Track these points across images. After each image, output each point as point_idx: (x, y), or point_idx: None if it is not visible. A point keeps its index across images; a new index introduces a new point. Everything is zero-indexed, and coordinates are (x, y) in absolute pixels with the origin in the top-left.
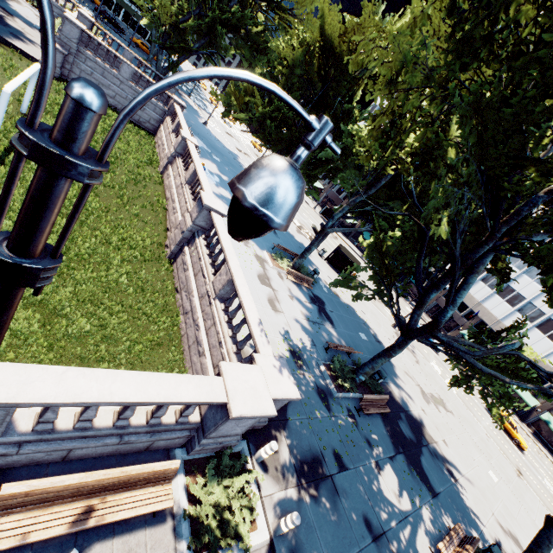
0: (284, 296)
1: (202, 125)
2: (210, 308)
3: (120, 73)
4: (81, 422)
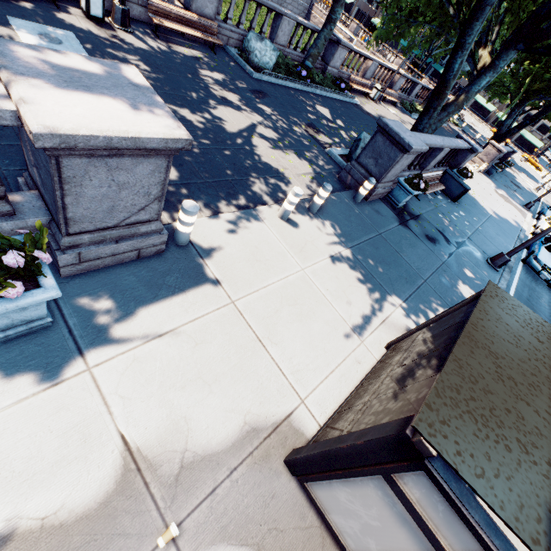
0: None
1: None
2: None
3: None
4: None
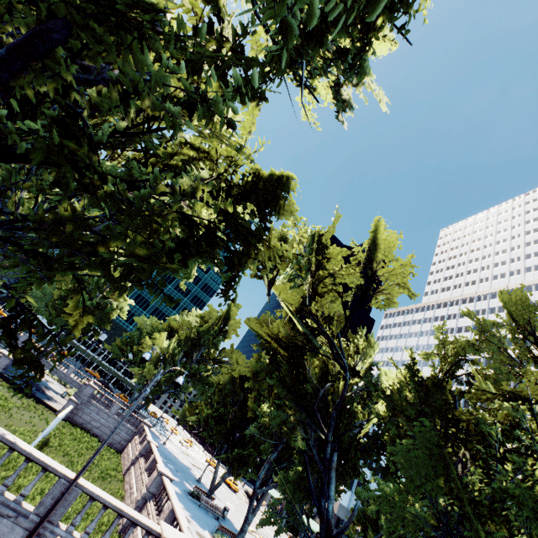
0: None
1: (161, 444)
2: None
3: (110, 410)
4: (85, 534)
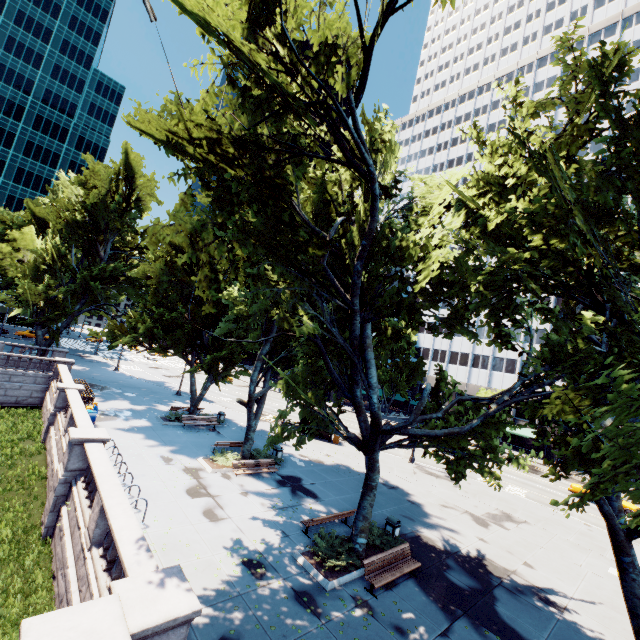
0: (232, 497)
1: (112, 372)
2: (84, 567)
3: None
4: None
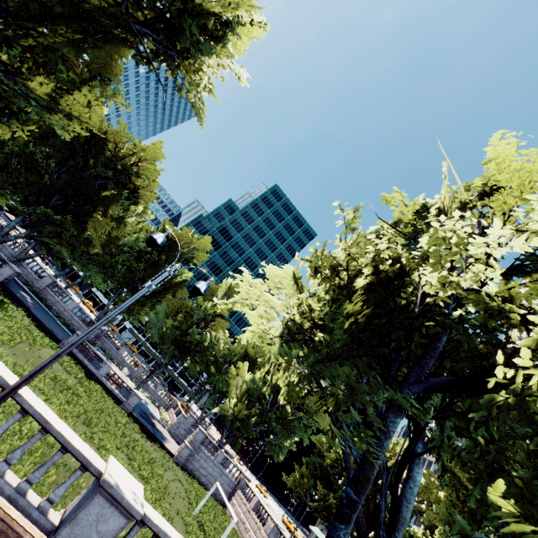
0: None
1: None
2: None
3: (216, 458)
4: None
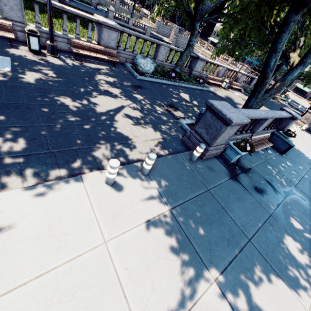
0: None
1: None
2: None
3: (184, 36)
4: None
